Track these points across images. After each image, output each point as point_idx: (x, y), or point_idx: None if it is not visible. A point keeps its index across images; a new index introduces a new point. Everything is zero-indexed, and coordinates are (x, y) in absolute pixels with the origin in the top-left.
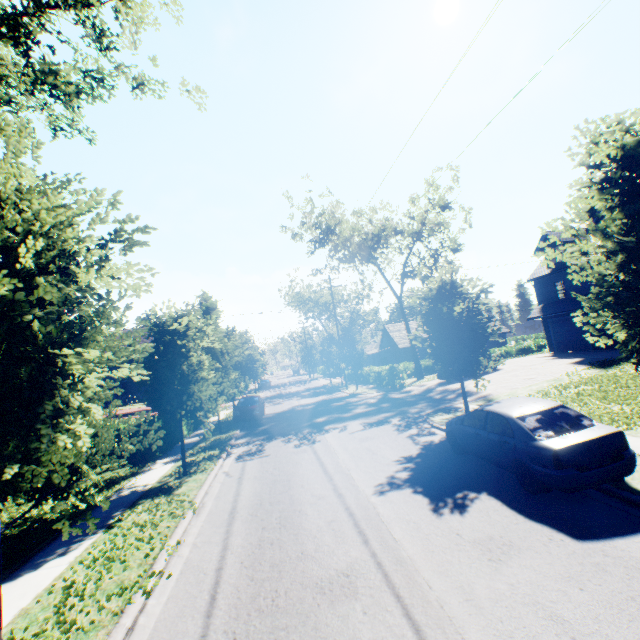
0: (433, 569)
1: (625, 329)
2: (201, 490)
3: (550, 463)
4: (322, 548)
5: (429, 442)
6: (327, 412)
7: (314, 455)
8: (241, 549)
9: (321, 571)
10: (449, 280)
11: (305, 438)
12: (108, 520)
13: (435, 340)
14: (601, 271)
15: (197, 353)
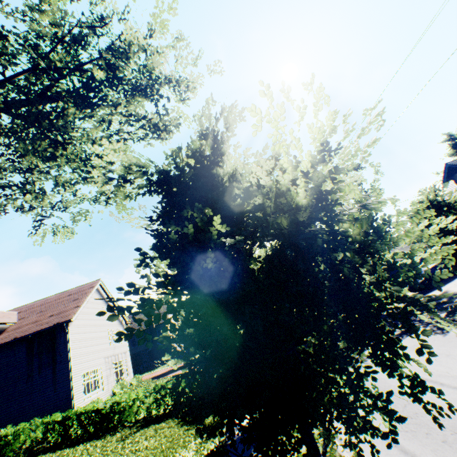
0: None
1: None
2: None
3: None
4: None
5: None
6: None
7: None
8: None
9: None
10: (434, 197)
11: None
12: None
13: (445, 245)
14: None
15: None
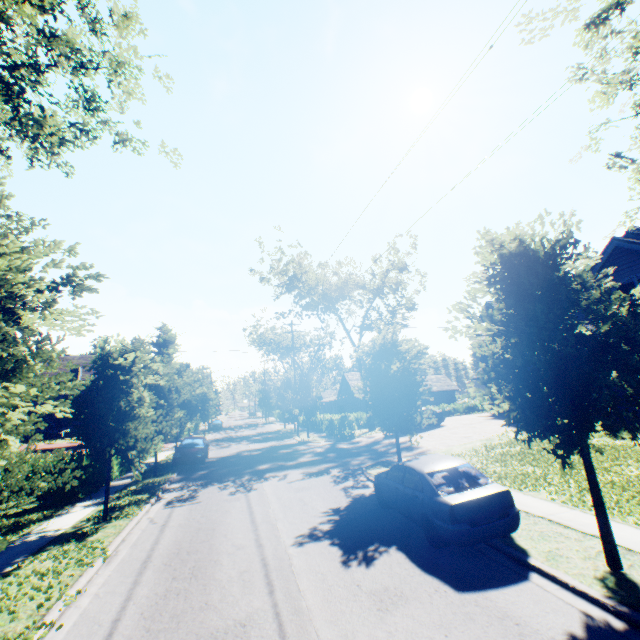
0: (326, 618)
1: (508, 399)
2: (118, 537)
3: (447, 517)
4: (227, 598)
5: (360, 495)
6: (272, 459)
7: (246, 503)
8: (145, 599)
9: (220, 621)
10: (390, 339)
11: (242, 485)
12: (5, 567)
13: (374, 394)
14: (493, 348)
15: (139, 389)
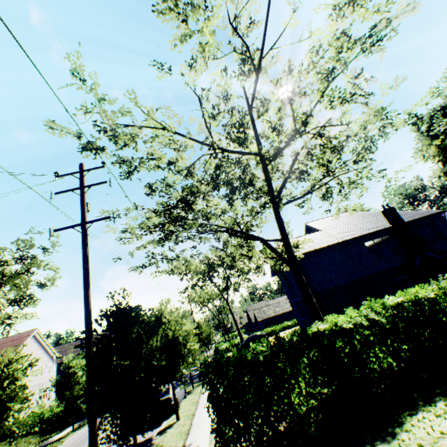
0: None
1: None
2: (71, 436)
3: None
4: None
5: None
6: None
7: None
8: None
9: None
10: None
11: None
12: None
13: None
14: None
15: (80, 374)
